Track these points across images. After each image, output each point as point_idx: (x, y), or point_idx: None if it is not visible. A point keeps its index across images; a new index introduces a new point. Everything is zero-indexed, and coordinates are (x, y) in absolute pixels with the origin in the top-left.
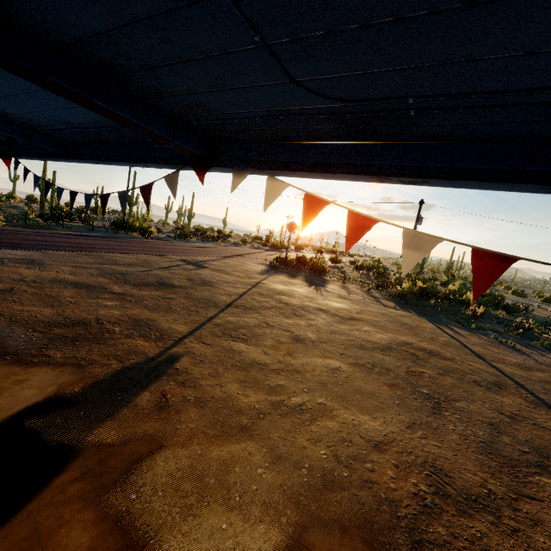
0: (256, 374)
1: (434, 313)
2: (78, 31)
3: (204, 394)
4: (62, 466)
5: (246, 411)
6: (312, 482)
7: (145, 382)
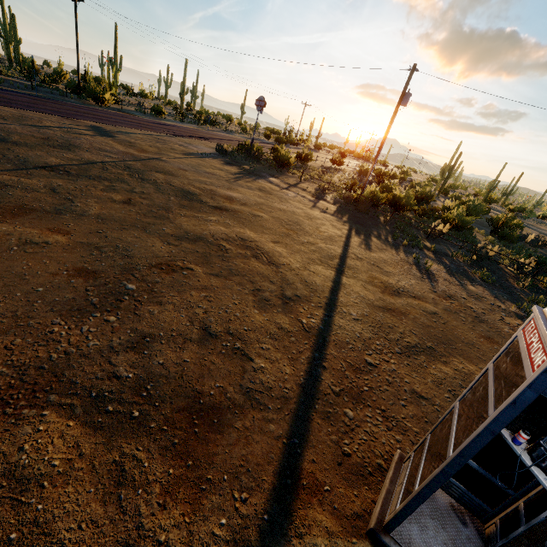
0: None
1: (378, 224)
2: None
3: None
4: None
5: None
6: None
7: None
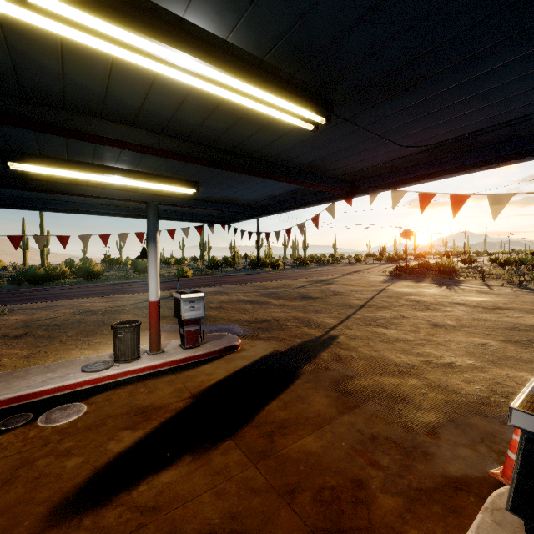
0: (402, 346)
1: None
2: (311, 159)
3: (364, 355)
4: (296, 377)
5: (401, 364)
6: (470, 401)
7: (321, 348)
